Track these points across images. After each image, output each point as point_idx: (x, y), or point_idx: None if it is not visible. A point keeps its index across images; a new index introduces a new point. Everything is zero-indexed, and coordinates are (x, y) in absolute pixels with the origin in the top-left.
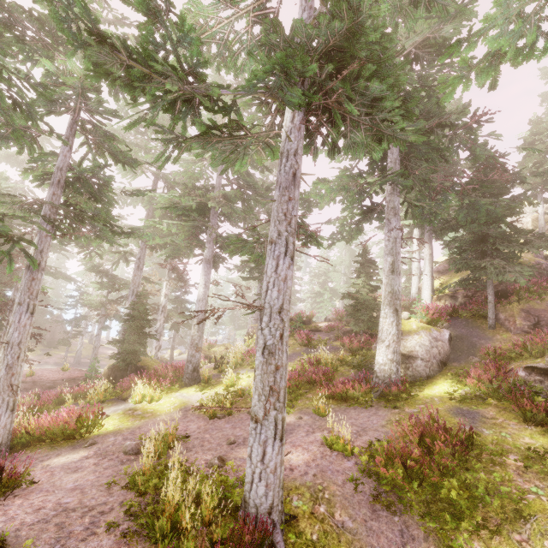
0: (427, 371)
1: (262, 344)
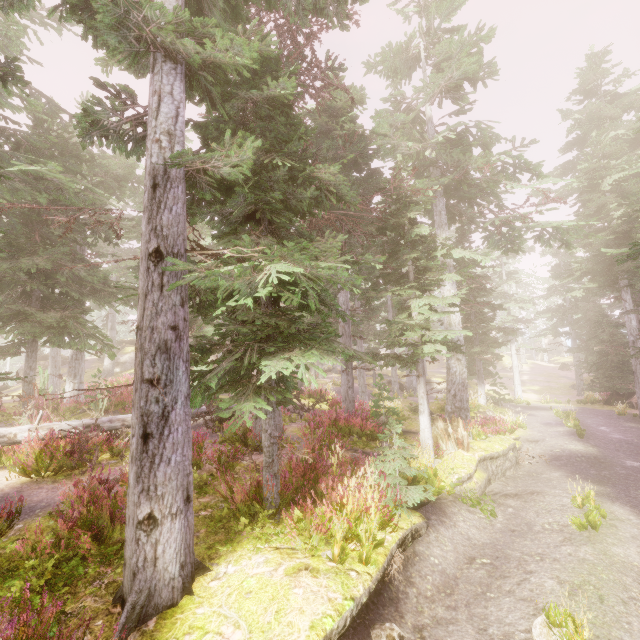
0: (131, 367)
1: (52, 356)
